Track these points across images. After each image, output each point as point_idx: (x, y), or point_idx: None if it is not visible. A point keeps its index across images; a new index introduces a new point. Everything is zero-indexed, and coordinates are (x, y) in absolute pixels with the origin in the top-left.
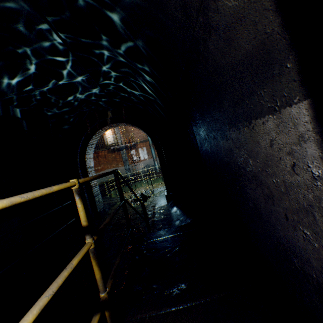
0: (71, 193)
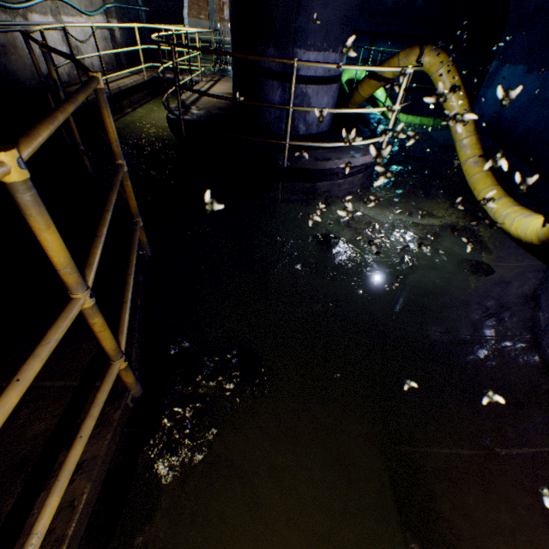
0: (170, 37)
